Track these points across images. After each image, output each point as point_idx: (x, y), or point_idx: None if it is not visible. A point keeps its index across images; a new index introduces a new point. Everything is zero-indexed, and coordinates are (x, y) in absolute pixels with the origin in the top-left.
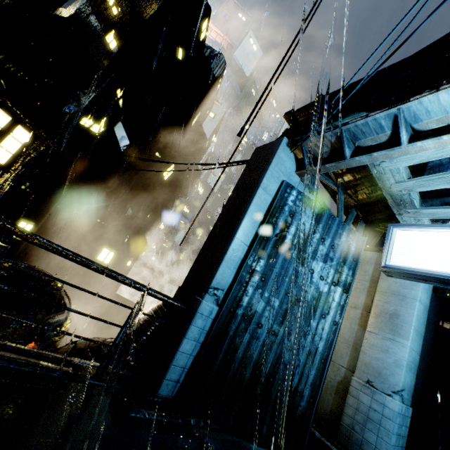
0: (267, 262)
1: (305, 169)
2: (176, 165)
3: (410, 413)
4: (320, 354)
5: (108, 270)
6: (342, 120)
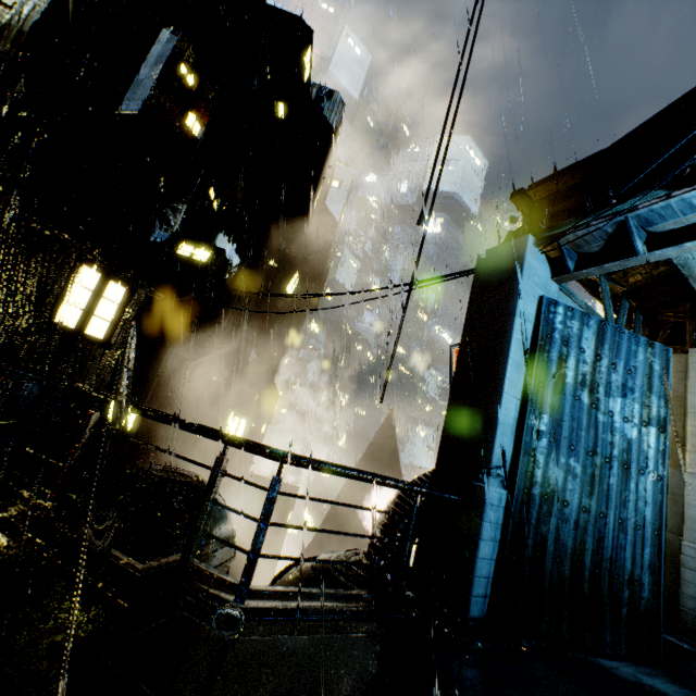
0: (551, 416)
1: (568, 274)
2: (300, 271)
3: None
4: (651, 525)
5: (378, 476)
6: (625, 204)
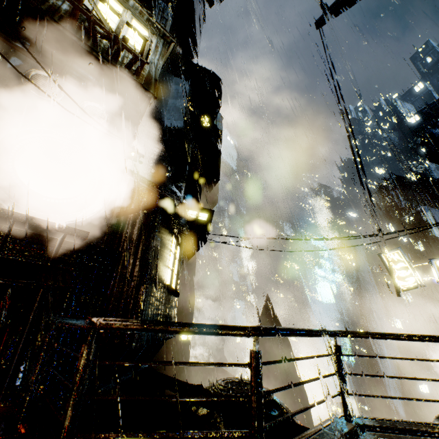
0: None
1: None
2: None
3: None
4: None
5: None
6: None
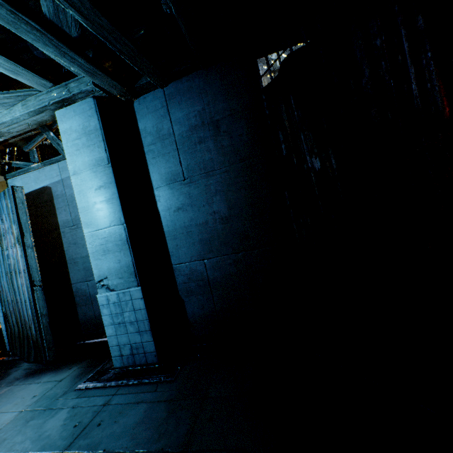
0: None
1: None
2: None
3: (137, 294)
4: (29, 298)
5: None
6: None
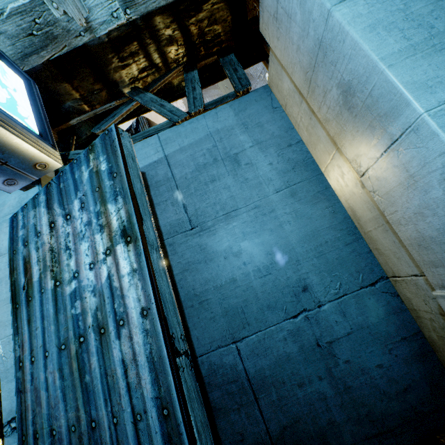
0: (30, 331)
1: None
2: None
3: None
4: (155, 401)
5: None
6: None
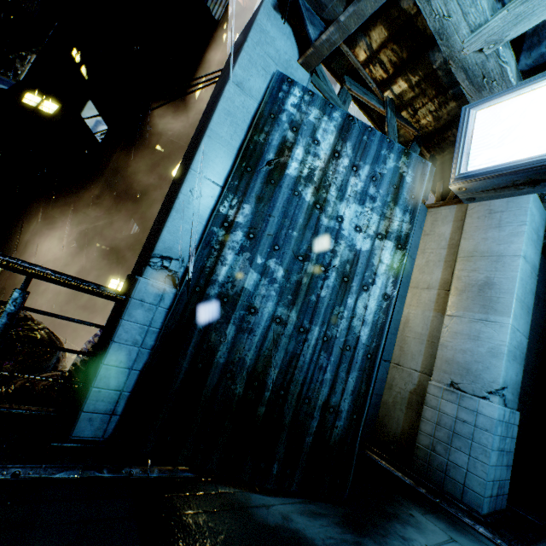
0: (256, 208)
1: (311, 47)
2: None
3: (517, 419)
4: (365, 347)
5: None
6: None
